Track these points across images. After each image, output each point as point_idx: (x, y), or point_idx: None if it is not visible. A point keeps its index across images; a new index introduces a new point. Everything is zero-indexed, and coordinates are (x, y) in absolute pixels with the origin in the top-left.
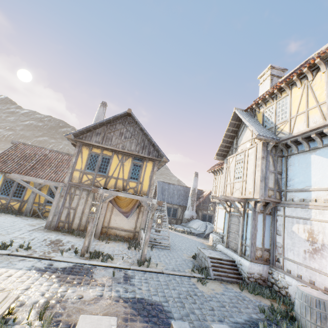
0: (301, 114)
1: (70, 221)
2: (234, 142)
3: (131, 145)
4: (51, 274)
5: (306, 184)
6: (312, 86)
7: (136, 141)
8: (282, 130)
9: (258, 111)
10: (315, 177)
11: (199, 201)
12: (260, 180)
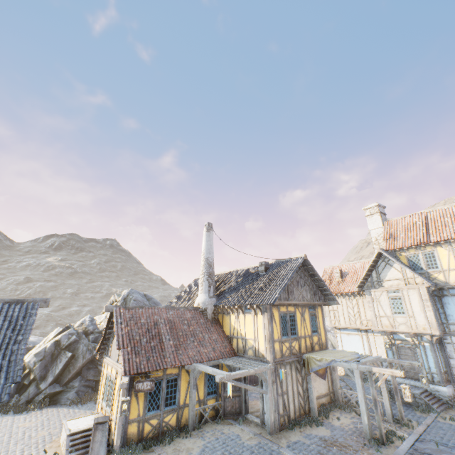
0: (453, 270)
1: (287, 410)
2: (373, 275)
3: (307, 294)
4: None
5: None
6: None
7: (308, 288)
8: (436, 278)
9: (399, 253)
10: None
11: None
12: (434, 318)
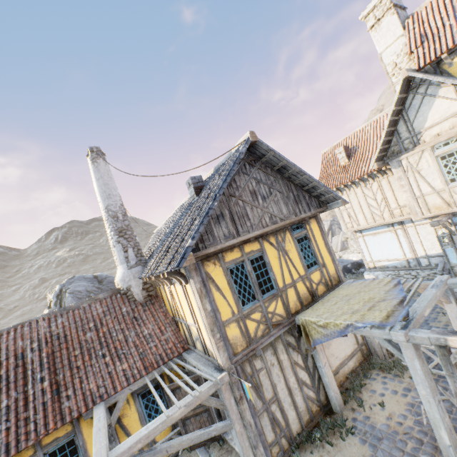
0: None
1: (284, 426)
2: (400, 130)
3: (280, 207)
4: None
5: None
6: None
7: (281, 195)
8: None
9: (448, 63)
10: None
11: None
12: None
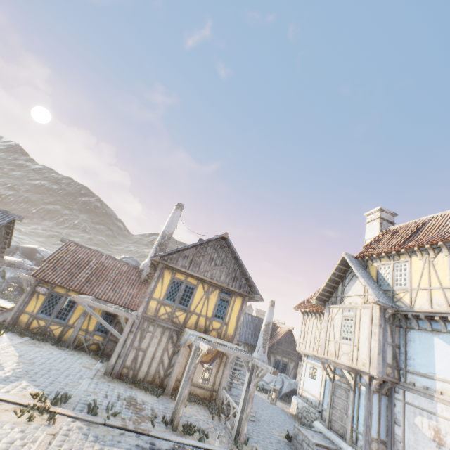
0: (423, 289)
1: (137, 367)
2: (339, 289)
3: (221, 275)
4: None
5: (429, 370)
6: (434, 264)
7: (227, 270)
8: (401, 299)
9: (370, 263)
10: (440, 364)
11: (273, 340)
12: (377, 352)
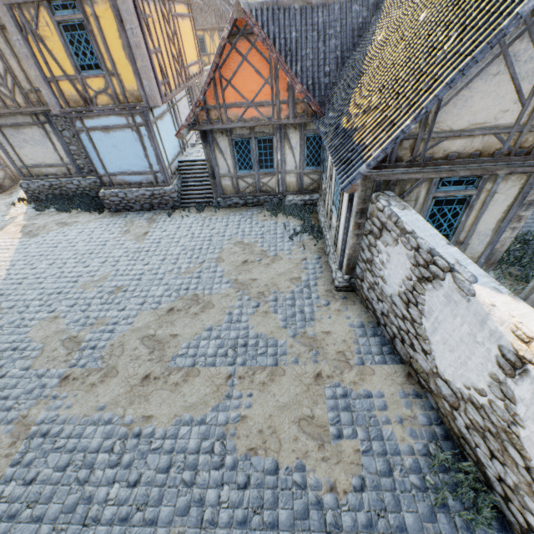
0: None
1: None
2: None
3: (212, 19)
4: None
5: None
6: None
7: (214, 13)
8: None
9: None
10: None
11: None
12: None
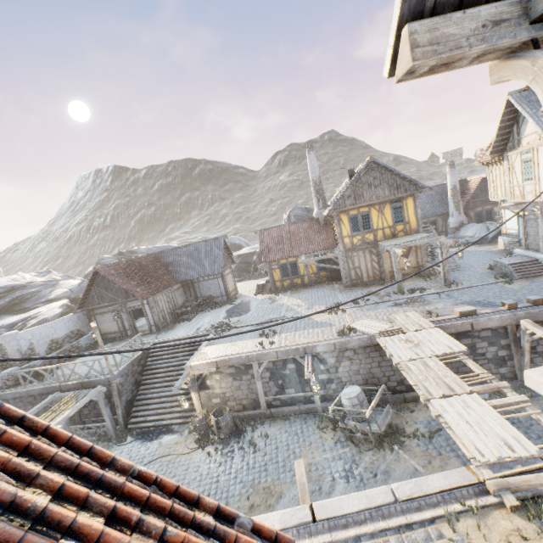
0: None
1: (360, 277)
2: (514, 132)
3: (384, 192)
4: (404, 305)
5: None
6: None
7: (387, 185)
8: None
9: None
10: None
11: (466, 198)
12: None
